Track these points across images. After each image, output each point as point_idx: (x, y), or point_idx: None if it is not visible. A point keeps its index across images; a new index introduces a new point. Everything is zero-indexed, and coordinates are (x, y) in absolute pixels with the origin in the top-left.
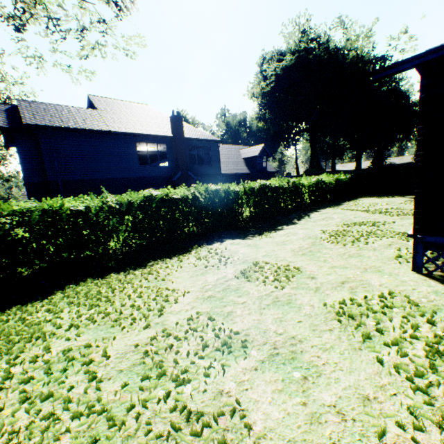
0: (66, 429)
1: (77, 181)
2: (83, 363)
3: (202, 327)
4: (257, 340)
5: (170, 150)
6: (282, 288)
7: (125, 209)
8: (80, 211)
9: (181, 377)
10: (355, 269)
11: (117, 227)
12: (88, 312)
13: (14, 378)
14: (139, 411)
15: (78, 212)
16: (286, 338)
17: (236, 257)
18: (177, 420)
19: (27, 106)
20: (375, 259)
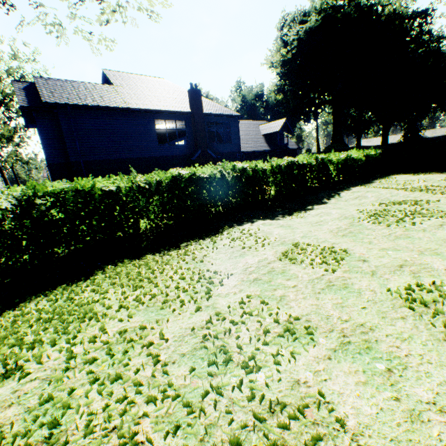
0: (143, 413)
1: (98, 161)
2: (143, 346)
3: (257, 311)
4: (321, 327)
5: (188, 128)
6: (334, 272)
7: (154, 189)
8: (111, 191)
9: (249, 363)
10: (409, 252)
11: (147, 208)
12: (134, 293)
13: (77, 358)
14: (216, 399)
15: (108, 193)
16: (354, 326)
17: (272, 238)
18: (259, 411)
19: (44, 83)
20: (428, 241)
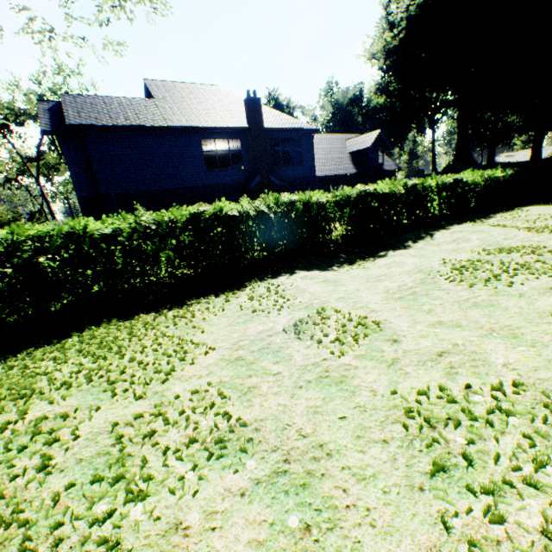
0: None
1: (133, 193)
2: (46, 442)
3: (204, 407)
4: (266, 441)
5: (245, 148)
6: (340, 356)
7: (166, 230)
8: (110, 234)
9: (141, 486)
10: (473, 330)
11: (157, 254)
12: (90, 366)
13: None
14: (62, 535)
15: (106, 236)
16: (309, 446)
17: (299, 299)
18: None
19: (72, 102)
20: (516, 314)
